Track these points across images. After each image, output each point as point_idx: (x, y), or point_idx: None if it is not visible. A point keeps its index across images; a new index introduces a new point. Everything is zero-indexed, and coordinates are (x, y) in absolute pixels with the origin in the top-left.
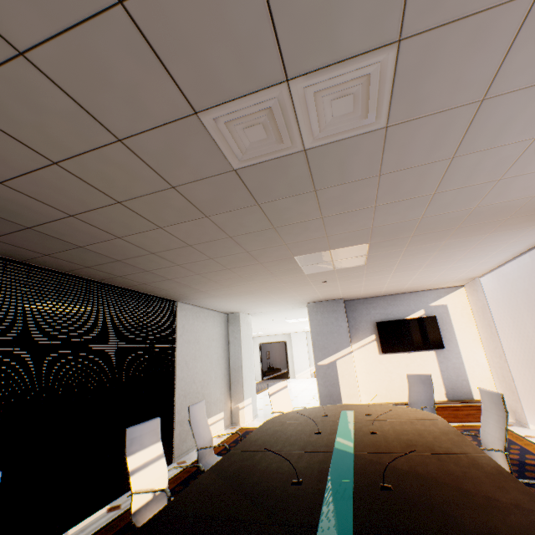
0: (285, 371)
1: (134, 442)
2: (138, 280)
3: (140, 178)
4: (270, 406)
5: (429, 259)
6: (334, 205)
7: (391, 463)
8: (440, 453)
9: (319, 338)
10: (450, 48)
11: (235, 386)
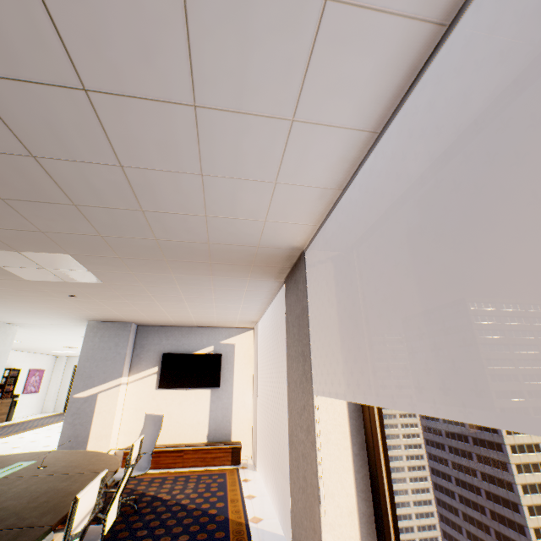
0: None
1: None
2: None
3: None
4: (16, 450)
5: (181, 292)
6: None
7: None
8: None
9: (88, 364)
10: None
11: None
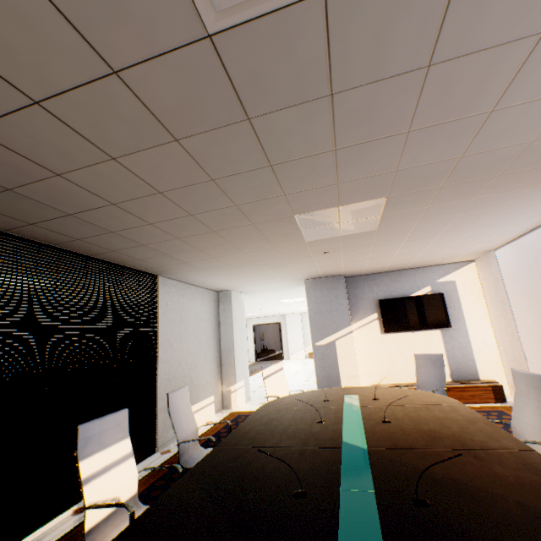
0: (279, 352)
1: (90, 442)
2: (104, 245)
3: (54, 46)
4: (264, 388)
5: (449, 224)
6: (355, 126)
7: (418, 464)
8: (475, 449)
9: (318, 317)
10: None
11: (226, 368)
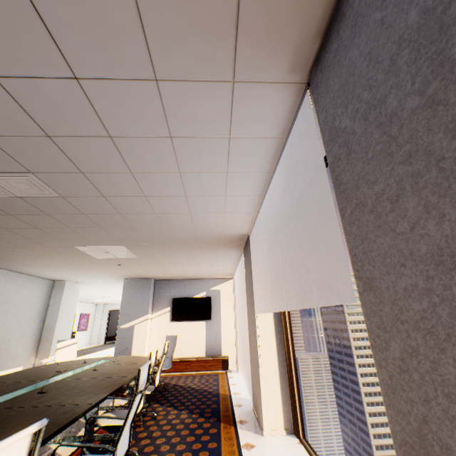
0: None
1: None
2: None
3: None
4: None
5: (182, 259)
6: (71, 223)
7: (71, 383)
8: (110, 377)
9: (127, 306)
10: (63, 179)
11: (44, 344)
